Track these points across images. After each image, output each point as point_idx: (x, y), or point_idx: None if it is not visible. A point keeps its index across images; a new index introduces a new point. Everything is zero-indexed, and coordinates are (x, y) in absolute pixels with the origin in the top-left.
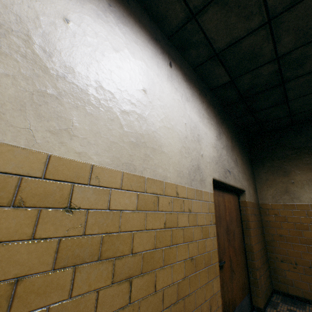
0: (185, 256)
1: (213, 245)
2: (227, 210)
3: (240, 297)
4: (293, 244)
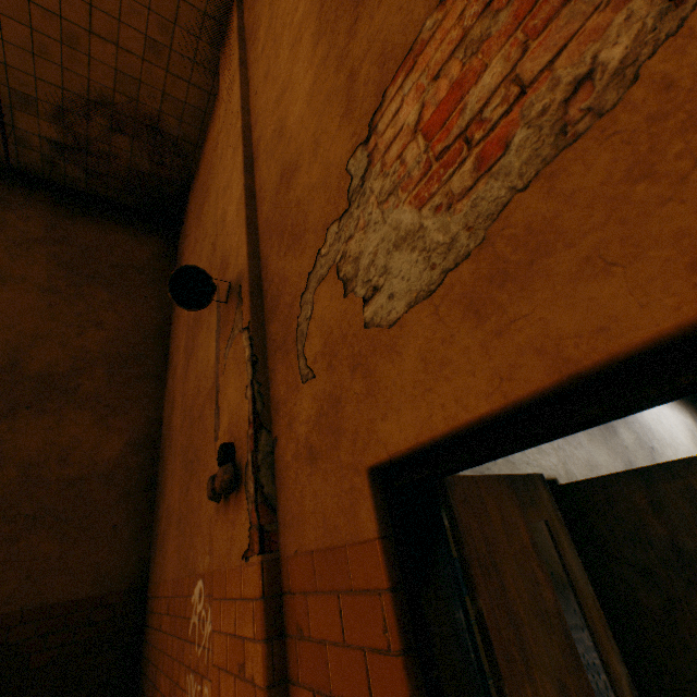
0: None
1: None
2: None
3: None
4: None
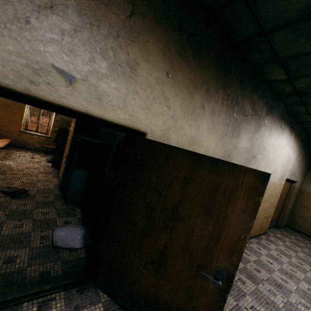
0: (270, 201)
1: (276, 201)
2: (283, 189)
3: (274, 220)
4: (310, 211)
